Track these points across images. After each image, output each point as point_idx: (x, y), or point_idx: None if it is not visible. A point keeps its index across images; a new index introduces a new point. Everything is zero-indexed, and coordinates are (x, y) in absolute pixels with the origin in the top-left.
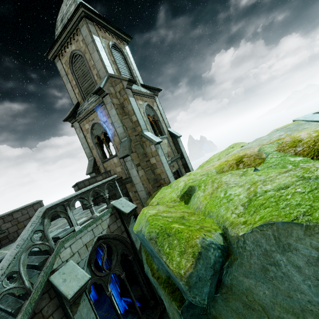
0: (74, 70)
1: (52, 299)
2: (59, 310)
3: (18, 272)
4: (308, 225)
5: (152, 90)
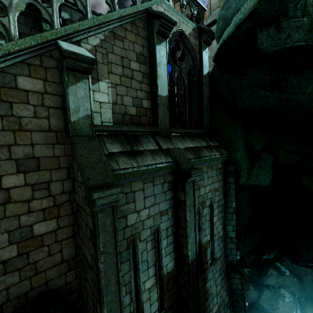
0: None
1: (144, 30)
2: (146, 41)
3: None
4: None
5: None
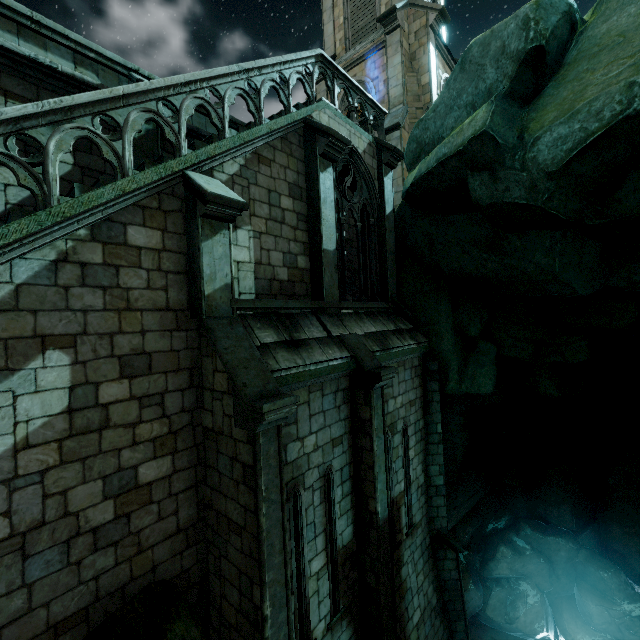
0: None
1: (300, 147)
2: (302, 164)
3: (287, 83)
4: None
5: None
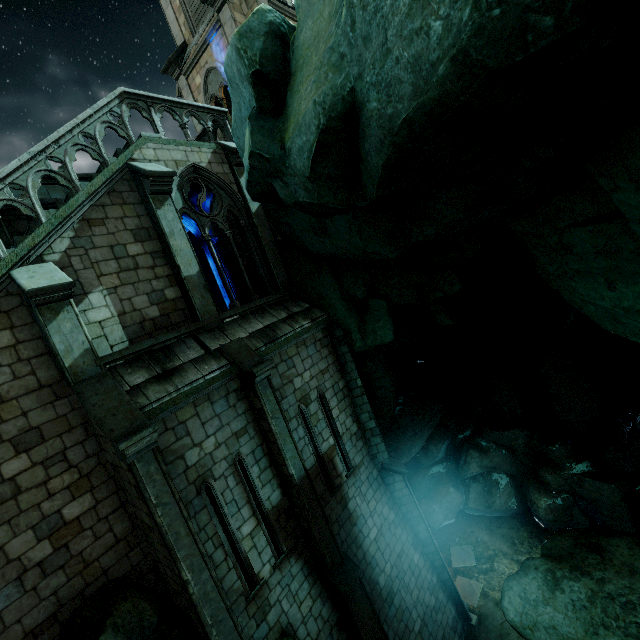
0: None
1: (133, 191)
2: (141, 206)
3: (94, 138)
4: None
5: None
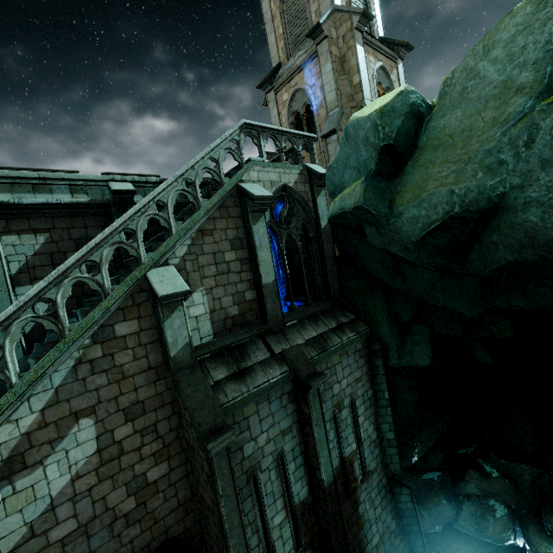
0: (284, 9)
1: (236, 206)
2: (240, 219)
3: (217, 162)
4: (518, 6)
5: (396, 48)
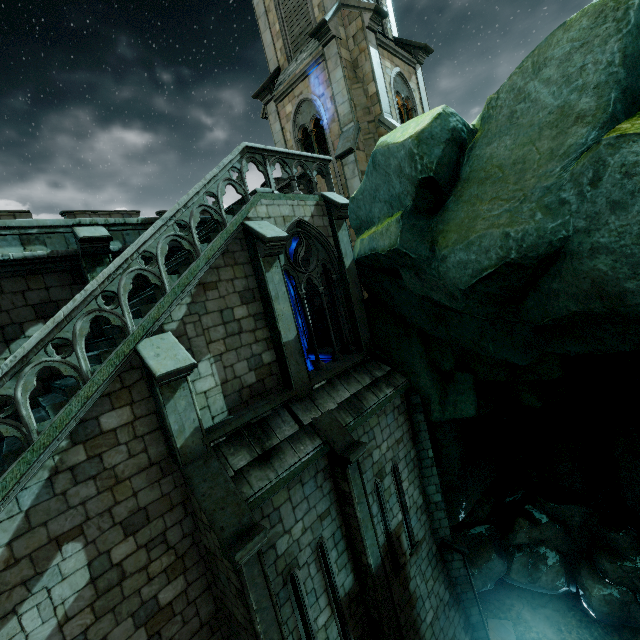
0: (280, 1)
1: (243, 250)
2: (249, 266)
3: (216, 197)
4: (571, 18)
5: (414, 51)
